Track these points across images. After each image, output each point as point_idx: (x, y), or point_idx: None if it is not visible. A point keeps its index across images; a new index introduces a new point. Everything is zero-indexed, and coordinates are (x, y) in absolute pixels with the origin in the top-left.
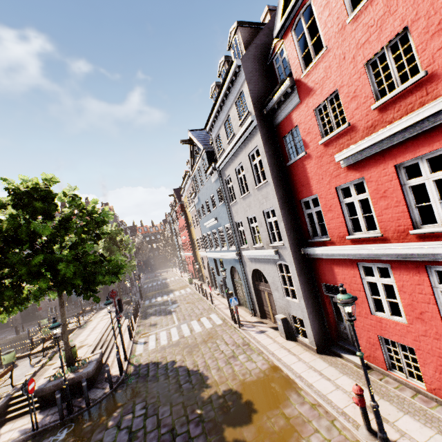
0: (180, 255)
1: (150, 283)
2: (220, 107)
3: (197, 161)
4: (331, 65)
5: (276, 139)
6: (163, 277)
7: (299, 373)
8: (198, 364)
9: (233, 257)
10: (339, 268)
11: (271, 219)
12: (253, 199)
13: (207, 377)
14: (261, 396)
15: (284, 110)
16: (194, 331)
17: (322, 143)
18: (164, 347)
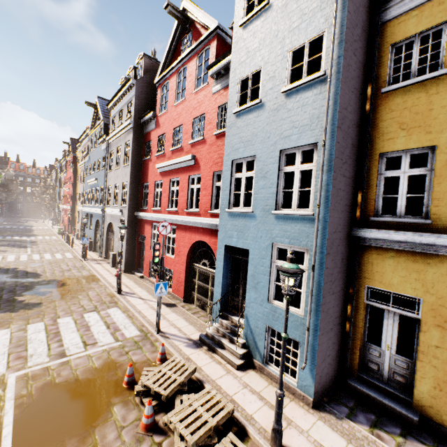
0: (58, 207)
1: (9, 225)
2: (120, 99)
3: (96, 126)
4: (167, 120)
5: (142, 142)
6: (29, 224)
7: (105, 277)
8: (38, 271)
9: (100, 212)
10: (147, 225)
11: (125, 189)
12: (120, 173)
13: (42, 275)
14: (74, 282)
15: (149, 127)
16: (44, 258)
17: (156, 156)
18: (9, 262)
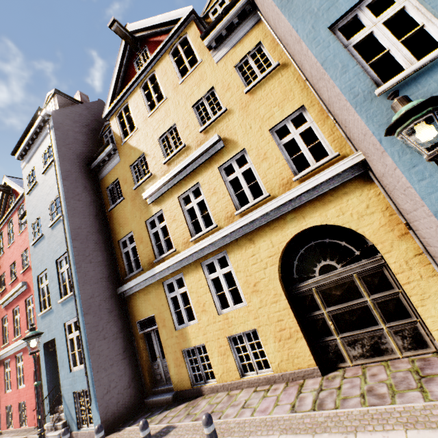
0: None
1: None
2: None
3: None
4: (5, 260)
5: None
6: None
7: None
8: None
9: None
10: None
11: None
12: None
13: None
14: None
15: None
16: None
17: (1, 294)
18: None
